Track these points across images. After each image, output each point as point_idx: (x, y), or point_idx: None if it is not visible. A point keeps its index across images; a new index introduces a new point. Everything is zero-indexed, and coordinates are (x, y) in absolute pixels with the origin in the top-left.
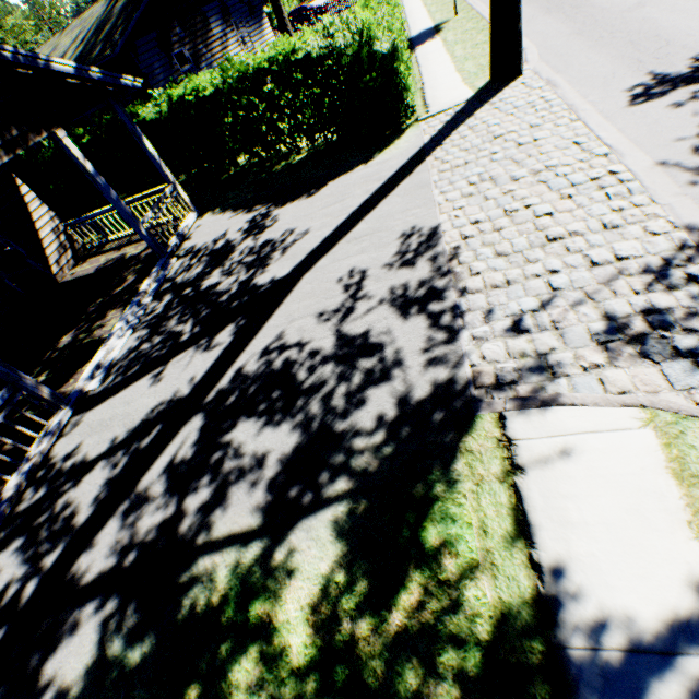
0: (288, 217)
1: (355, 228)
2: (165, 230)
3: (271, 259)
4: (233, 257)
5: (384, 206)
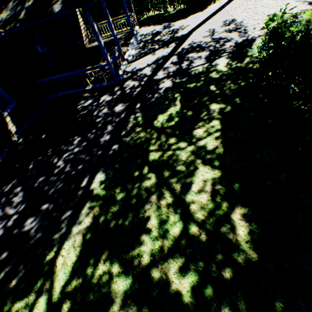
0: (179, 24)
1: (206, 23)
2: (133, 27)
3: (178, 32)
4: (162, 33)
5: (214, 18)
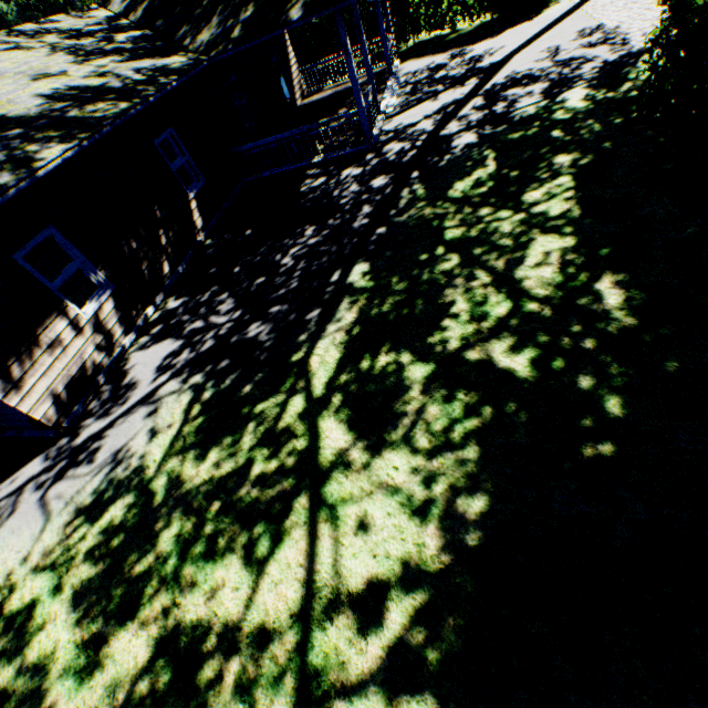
0: (483, 47)
1: (540, 38)
2: (391, 61)
3: (482, 60)
4: (449, 66)
5: (558, 28)
